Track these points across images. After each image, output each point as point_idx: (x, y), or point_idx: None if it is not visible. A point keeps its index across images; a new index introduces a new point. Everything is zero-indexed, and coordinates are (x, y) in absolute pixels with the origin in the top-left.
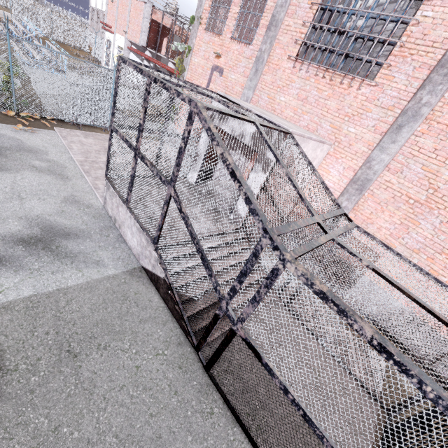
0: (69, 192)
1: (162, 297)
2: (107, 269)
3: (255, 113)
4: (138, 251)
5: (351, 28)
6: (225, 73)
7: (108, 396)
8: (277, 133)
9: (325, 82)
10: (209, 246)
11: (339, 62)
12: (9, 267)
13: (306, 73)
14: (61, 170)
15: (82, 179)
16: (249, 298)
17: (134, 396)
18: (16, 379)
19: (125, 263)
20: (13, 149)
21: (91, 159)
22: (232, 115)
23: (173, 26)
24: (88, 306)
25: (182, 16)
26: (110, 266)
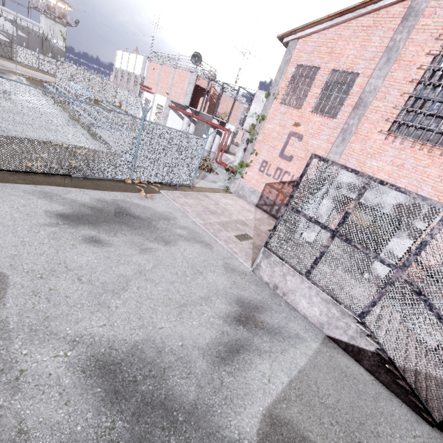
0: (222, 260)
1: (366, 369)
2: (308, 342)
3: None
4: (320, 320)
5: None
6: (305, 139)
7: None
8: None
9: (423, 153)
10: None
11: (440, 139)
12: (252, 351)
13: (400, 145)
14: (198, 236)
15: (217, 244)
16: None
17: None
18: None
19: (314, 334)
20: (155, 219)
21: (207, 221)
22: None
23: (211, 88)
24: (331, 388)
25: (230, 84)
26: (308, 339)
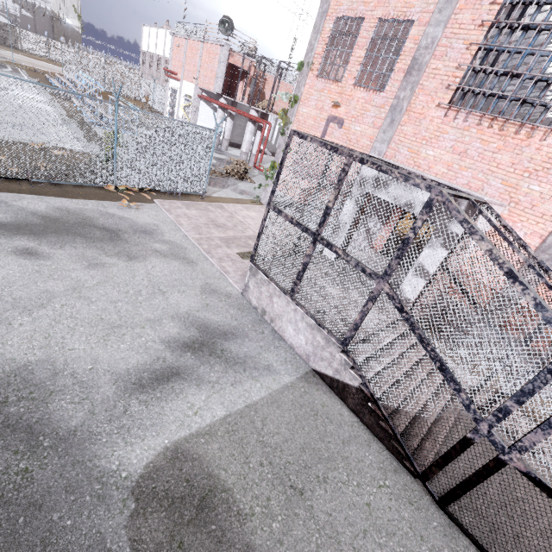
0: (203, 280)
1: (351, 409)
2: (281, 375)
3: (429, 178)
4: (306, 351)
5: (528, 70)
6: (347, 125)
7: (357, 545)
8: (481, 206)
9: (493, 132)
10: (454, 354)
11: (514, 110)
12: (189, 380)
13: (463, 123)
14: (183, 252)
15: (207, 262)
16: (533, 422)
17: (382, 544)
18: (258, 527)
19: (295, 367)
20: (129, 231)
21: (205, 236)
22: (458, 196)
23: (251, 68)
24: (285, 426)
25: (268, 58)
26: (282, 371)
